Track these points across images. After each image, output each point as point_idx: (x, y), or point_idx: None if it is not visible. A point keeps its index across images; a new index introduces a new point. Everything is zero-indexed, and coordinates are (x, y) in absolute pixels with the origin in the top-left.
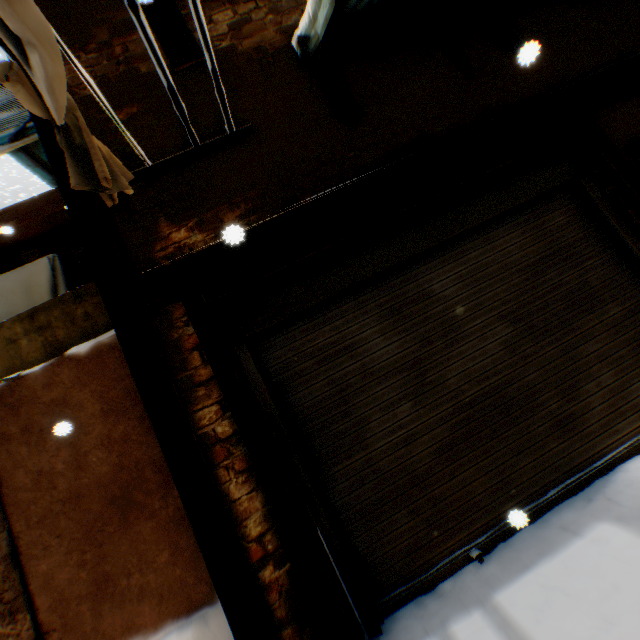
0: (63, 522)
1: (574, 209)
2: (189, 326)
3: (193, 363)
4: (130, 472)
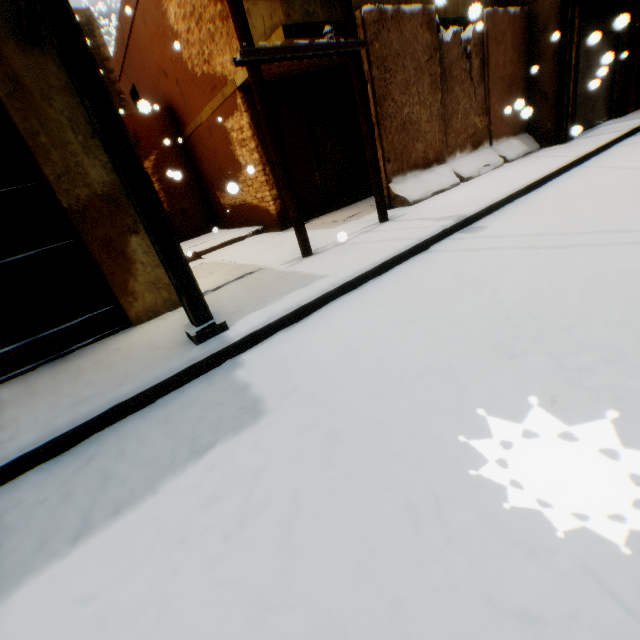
0: (497, 88)
1: (613, 45)
2: (575, 22)
3: (573, 37)
4: (512, 79)
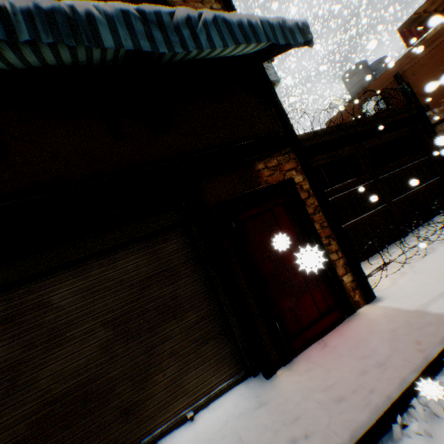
0: None
1: (185, 240)
2: None
3: None
4: None
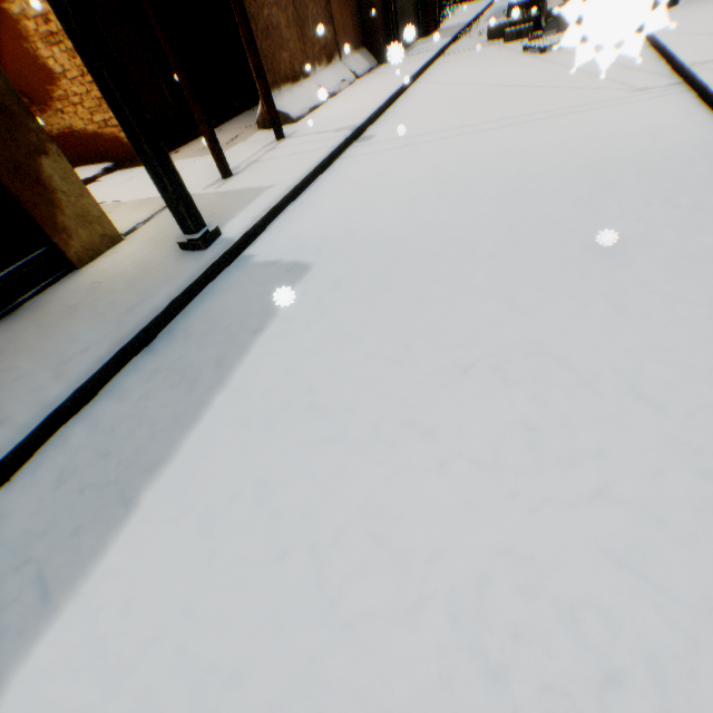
0: None
1: None
2: None
3: None
4: None
